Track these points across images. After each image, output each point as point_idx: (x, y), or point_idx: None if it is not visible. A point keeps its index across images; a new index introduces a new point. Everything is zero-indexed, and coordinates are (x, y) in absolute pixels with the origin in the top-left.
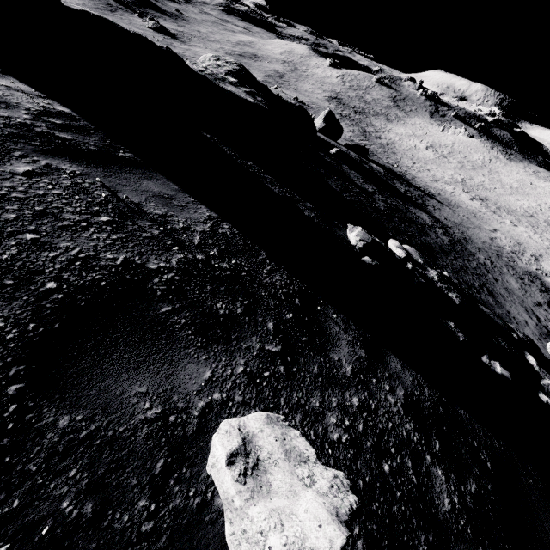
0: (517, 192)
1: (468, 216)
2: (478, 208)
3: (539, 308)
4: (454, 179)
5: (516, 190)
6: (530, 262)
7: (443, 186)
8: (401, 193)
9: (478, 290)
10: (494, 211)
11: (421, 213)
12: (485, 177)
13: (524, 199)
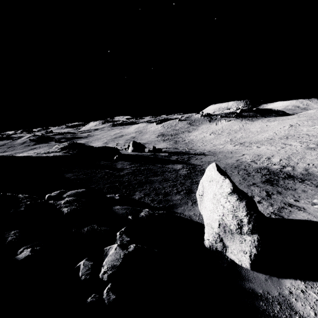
0: (261, 132)
1: (226, 154)
2: (236, 148)
3: (249, 187)
4: (225, 141)
5: (260, 131)
6: (263, 162)
7: (218, 146)
8: (170, 160)
9: (169, 194)
10: (247, 146)
11: (177, 165)
12: (242, 133)
13: (266, 133)
